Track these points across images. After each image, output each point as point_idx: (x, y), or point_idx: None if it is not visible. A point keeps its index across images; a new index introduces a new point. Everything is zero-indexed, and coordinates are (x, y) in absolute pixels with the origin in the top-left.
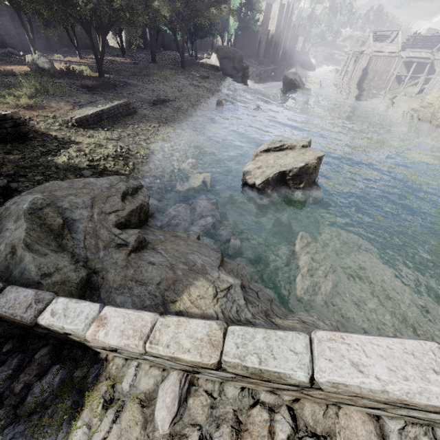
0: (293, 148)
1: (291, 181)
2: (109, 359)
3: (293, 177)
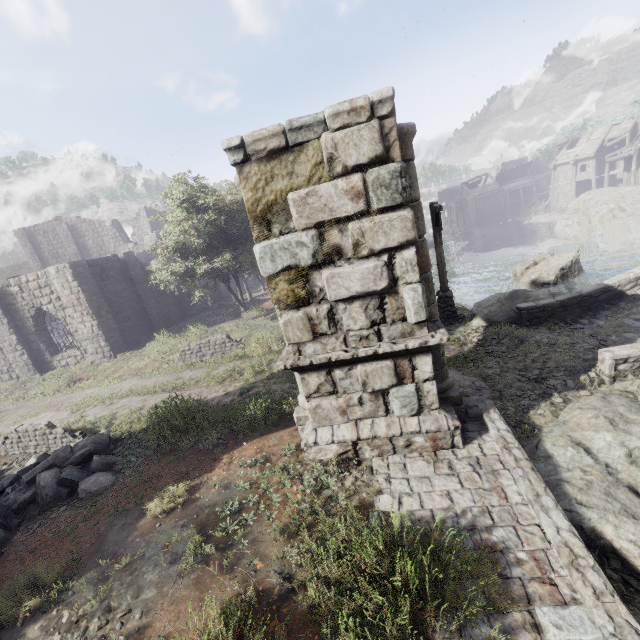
0: (543, 260)
1: (568, 272)
2: (634, 293)
3: (569, 269)
